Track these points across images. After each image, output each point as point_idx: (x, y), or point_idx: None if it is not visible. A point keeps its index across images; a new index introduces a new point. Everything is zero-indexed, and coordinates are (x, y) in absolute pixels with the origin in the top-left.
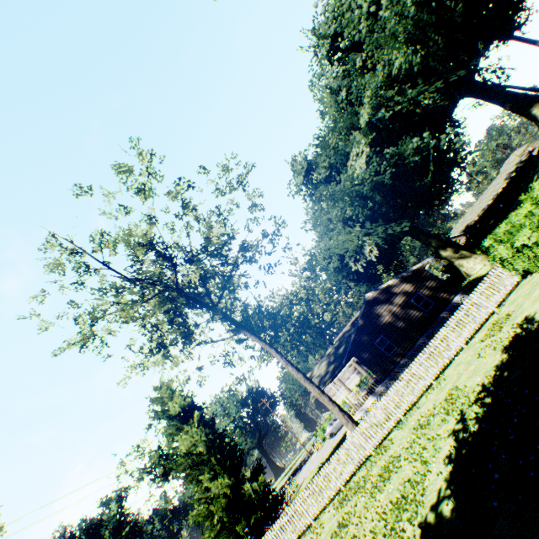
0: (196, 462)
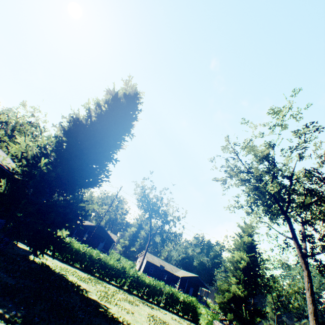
0: (235, 268)
